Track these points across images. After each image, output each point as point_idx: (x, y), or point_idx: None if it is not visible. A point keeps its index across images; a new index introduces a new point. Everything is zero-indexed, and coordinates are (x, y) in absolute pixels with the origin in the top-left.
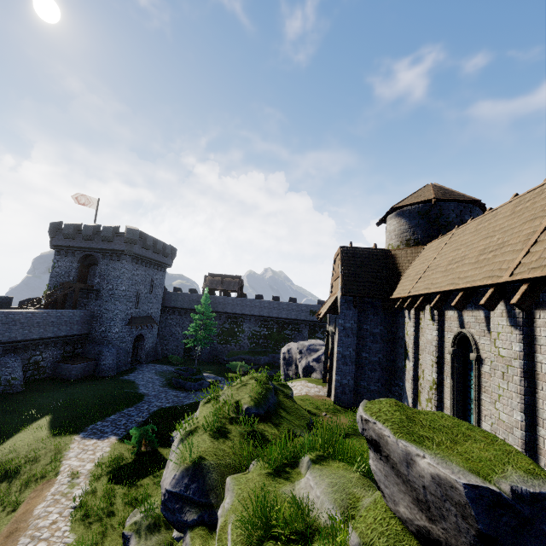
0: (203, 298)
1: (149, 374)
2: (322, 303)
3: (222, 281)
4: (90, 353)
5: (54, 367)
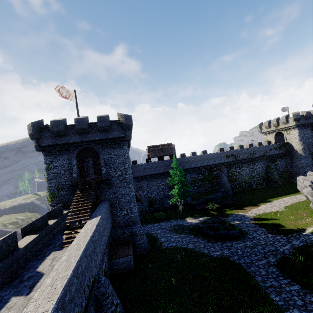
0: (174, 163)
1: (171, 234)
2: (222, 149)
3: (162, 150)
4: (122, 237)
5: (109, 266)
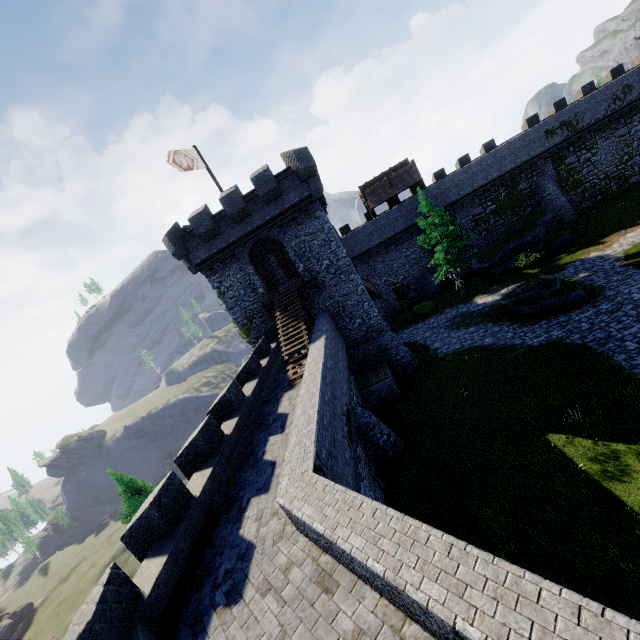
0: (423, 204)
1: (450, 333)
2: (534, 120)
3: (390, 183)
4: (369, 358)
5: (363, 398)
